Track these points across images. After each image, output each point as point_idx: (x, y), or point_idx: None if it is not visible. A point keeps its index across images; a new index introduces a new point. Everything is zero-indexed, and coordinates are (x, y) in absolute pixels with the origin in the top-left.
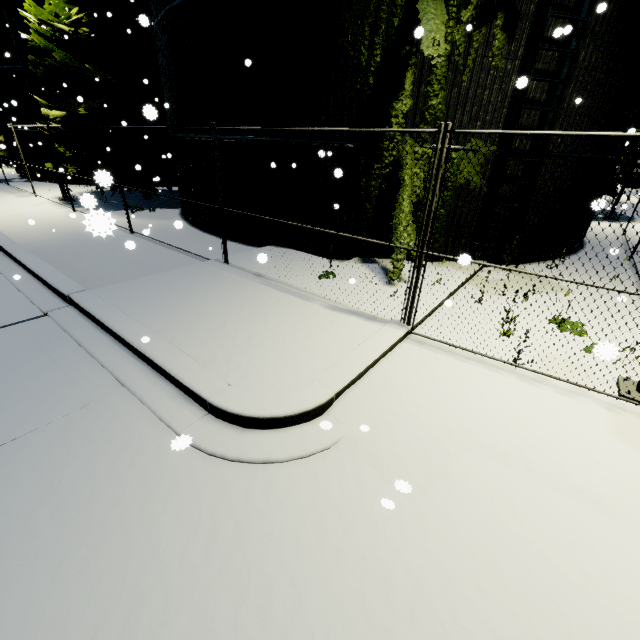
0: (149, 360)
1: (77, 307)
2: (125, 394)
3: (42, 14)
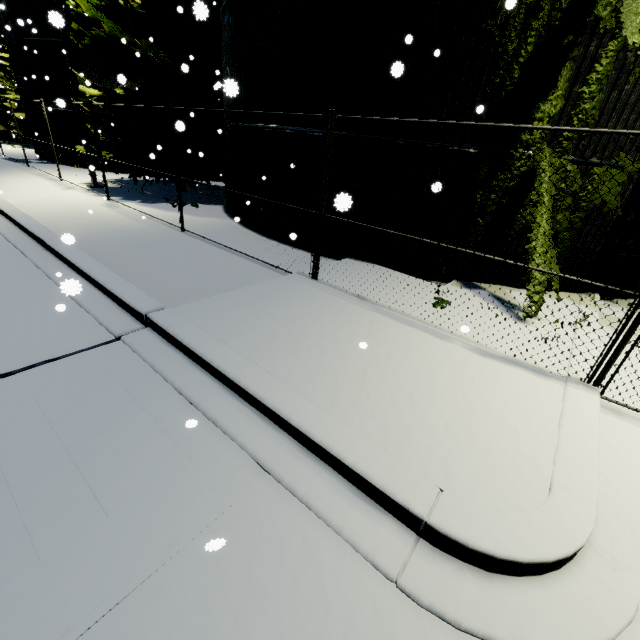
0: (295, 430)
1: (158, 331)
2: (275, 487)
3: None
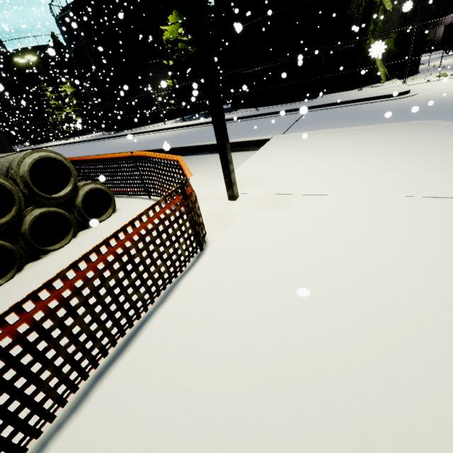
0: (360, 100)
1: (312, 108)
2: (364, 104)
3: (172, 35)
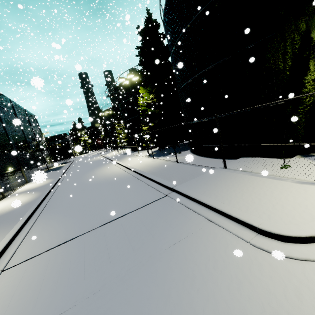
0: (217, 210)
1: (176, 192)
2: (213, 224)
3: (143, 100)
